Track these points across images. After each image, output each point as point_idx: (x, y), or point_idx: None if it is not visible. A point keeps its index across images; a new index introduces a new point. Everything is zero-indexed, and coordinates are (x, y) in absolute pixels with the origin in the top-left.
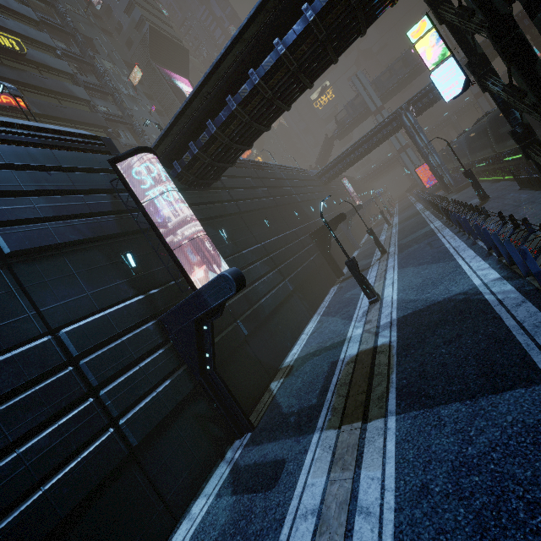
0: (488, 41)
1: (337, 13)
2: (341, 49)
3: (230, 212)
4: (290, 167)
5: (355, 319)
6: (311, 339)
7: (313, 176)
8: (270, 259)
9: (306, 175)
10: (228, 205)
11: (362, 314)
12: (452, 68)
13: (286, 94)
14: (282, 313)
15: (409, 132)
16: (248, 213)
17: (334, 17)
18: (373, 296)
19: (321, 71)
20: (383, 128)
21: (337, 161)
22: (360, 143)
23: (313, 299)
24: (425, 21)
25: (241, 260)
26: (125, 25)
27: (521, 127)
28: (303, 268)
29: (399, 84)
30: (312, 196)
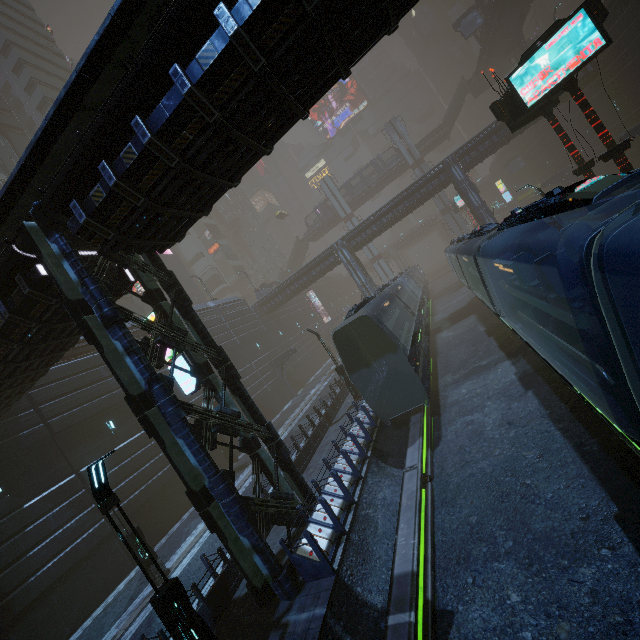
0: (410, 190)
1: (22, 331)
2: (77, 330)
3: (26, 445)
4: (211, 307)
5: (126, 613)
6: (89, 627)
7: (249, 307)
8: (85, 493)
9: (235, 312)
10: (27, 435)
11: (136, 604)
12: (185, 365)
13: (25, 367)
14: (78, 576)
15: (347, 269)
16: (73, 426)
17: (20, 334)
18: (154, 578)
19: (70, 340)
20: (321, 261)
21: (277, 291)
22: (299, 275)
23: (162, 522)
24: (154, 316)
25: (12, 524)
26: (38, 123)
27: (242, 440)
28: (157, 478)
29: (368, 192)
30: (233, 343)
